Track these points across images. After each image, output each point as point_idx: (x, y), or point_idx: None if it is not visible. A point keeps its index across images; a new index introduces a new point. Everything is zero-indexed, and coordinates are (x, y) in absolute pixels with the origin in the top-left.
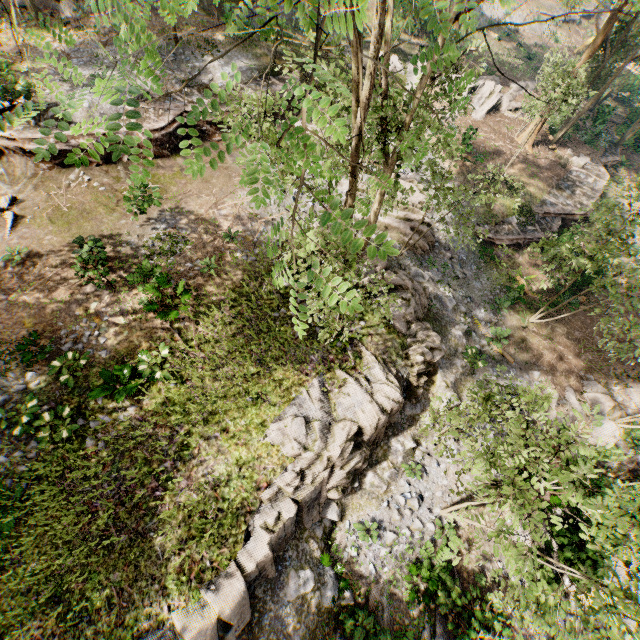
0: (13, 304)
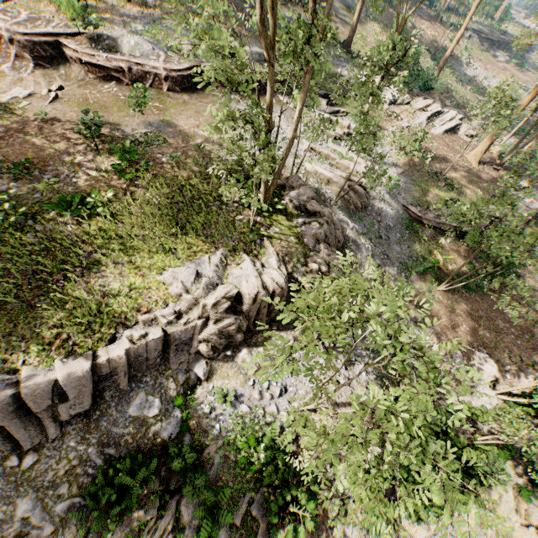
0: (26, 141)
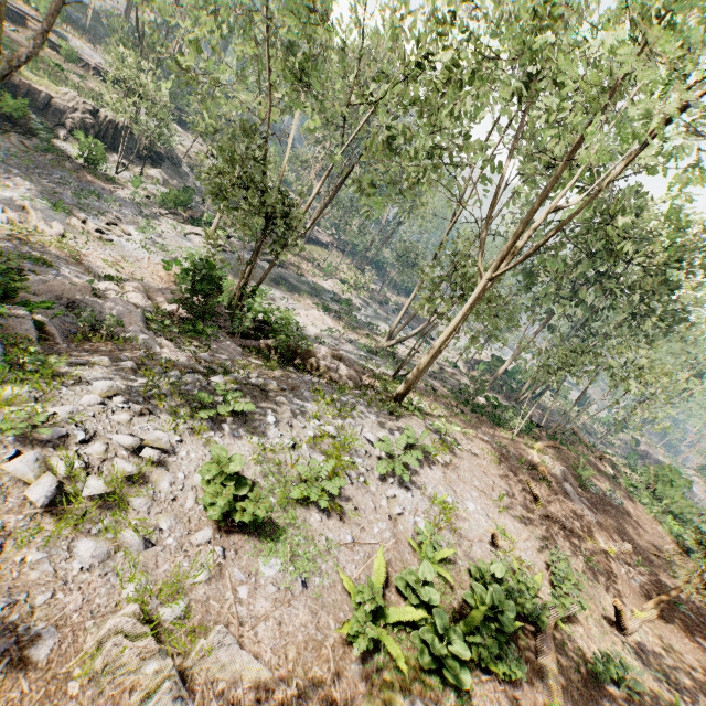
0: None
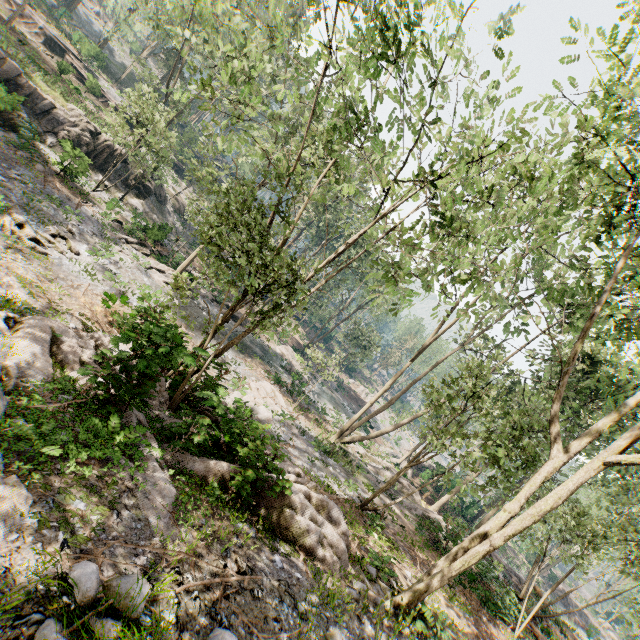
0: (24, 42)
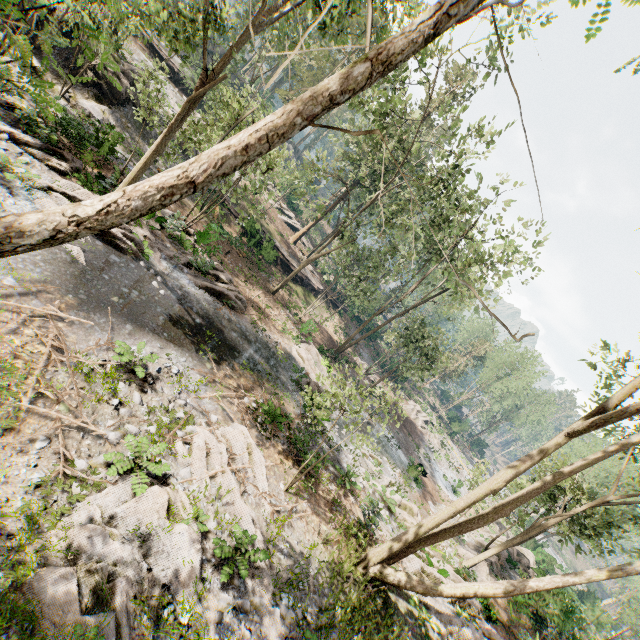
0: None
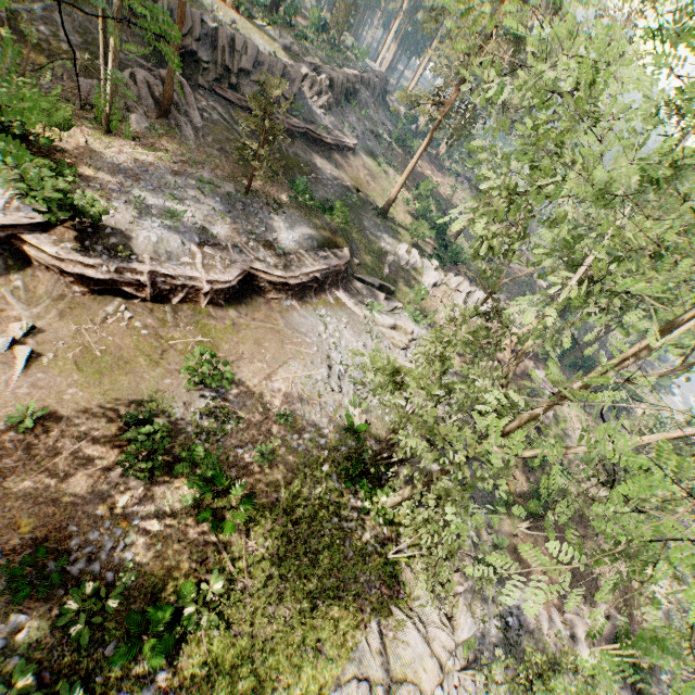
0: (9, 493)
